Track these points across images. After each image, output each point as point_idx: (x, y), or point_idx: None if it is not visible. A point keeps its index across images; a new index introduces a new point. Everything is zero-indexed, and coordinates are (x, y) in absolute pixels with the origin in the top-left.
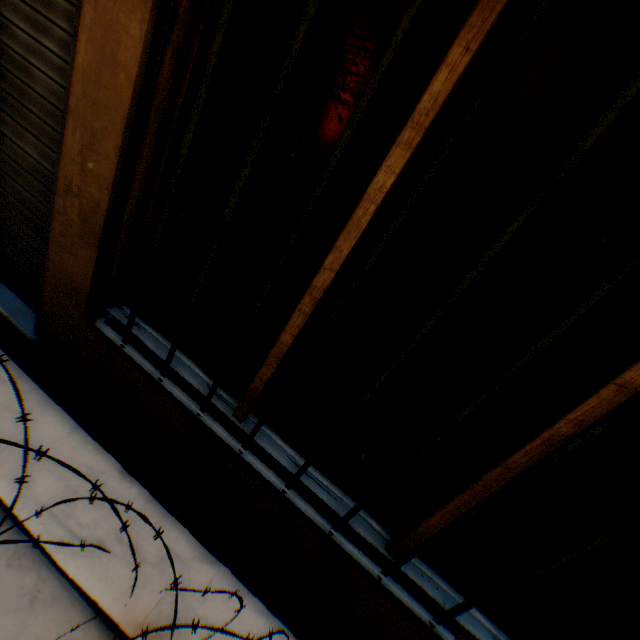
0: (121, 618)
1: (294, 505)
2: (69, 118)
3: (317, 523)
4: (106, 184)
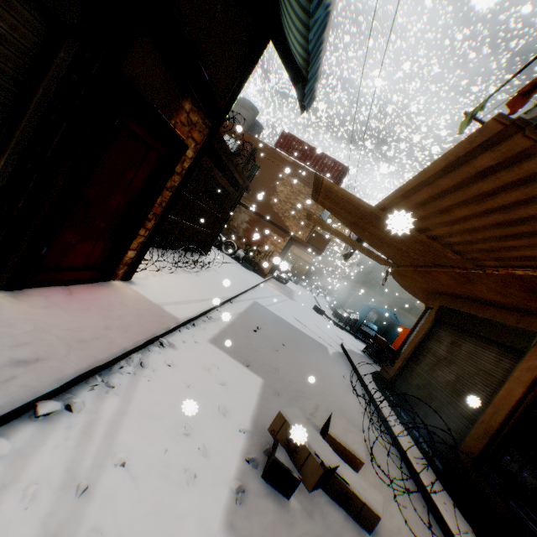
0: None
1: None
2: (489, 404)
3: None
4: (496, 421)
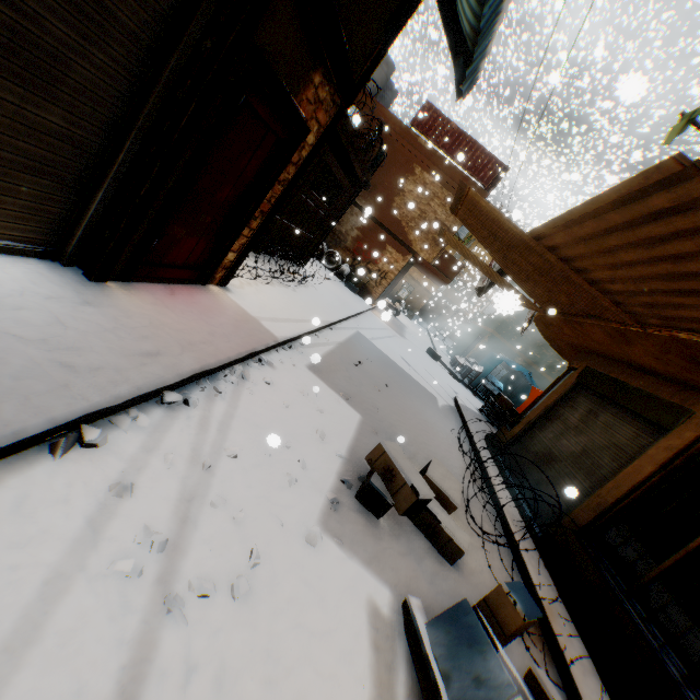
0: (545, 601)
1: (639, 628)
2: (611, 479)
3: (648, 640)
4: (613, 497)
